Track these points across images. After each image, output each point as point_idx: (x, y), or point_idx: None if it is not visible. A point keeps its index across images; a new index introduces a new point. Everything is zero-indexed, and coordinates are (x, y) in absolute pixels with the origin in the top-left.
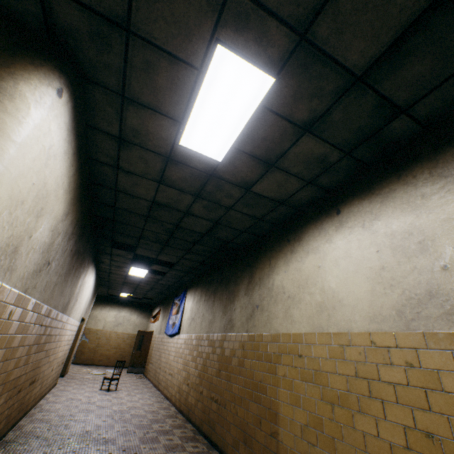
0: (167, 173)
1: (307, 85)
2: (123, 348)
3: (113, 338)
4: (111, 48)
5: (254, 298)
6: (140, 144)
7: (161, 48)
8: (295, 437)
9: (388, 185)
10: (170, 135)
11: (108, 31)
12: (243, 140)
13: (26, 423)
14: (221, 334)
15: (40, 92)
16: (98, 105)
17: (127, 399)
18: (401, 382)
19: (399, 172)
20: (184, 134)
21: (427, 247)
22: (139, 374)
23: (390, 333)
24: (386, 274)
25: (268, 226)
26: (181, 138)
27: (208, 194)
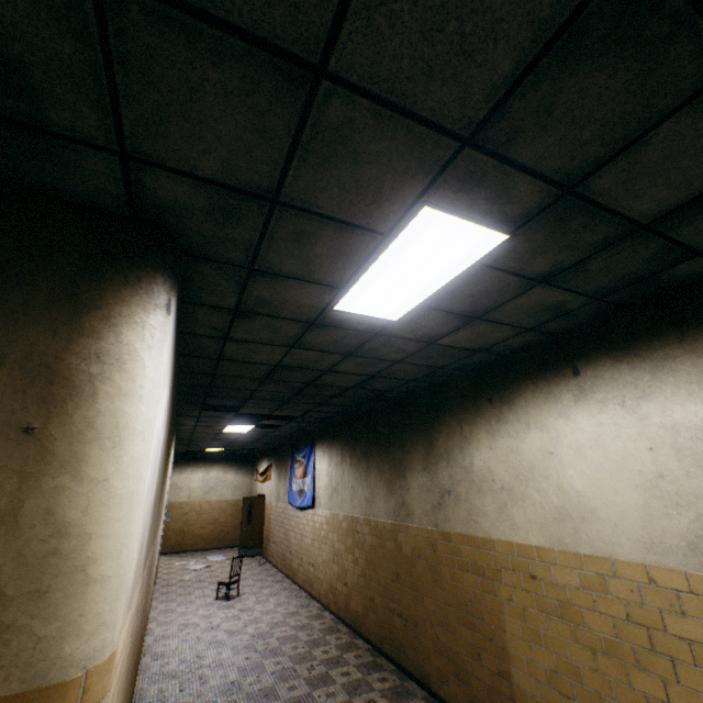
0: (305, 337)
1: (558, 238)
2: (224, 522)
3: (206, 510)
4: (240, 221)
5: (440, 478)
6: (269, 313)
7: (327, 216)
8: (538, 683)
9: (662, 347)
10: (320, 301)
11: (238, 204)
12: (438, 297)
13: (146, 686)
14: (391, 522)
15: (149, 329)
16: (207, 280)
17: (259, 609)
18: (699, 640)
19: (682, 330)
20: (343, 299)
21: None
22: (256, 556)
23: (679, 571)
24: (668, 487)
25: (452, 373)
26: (338, 303)
27: (366, 352)
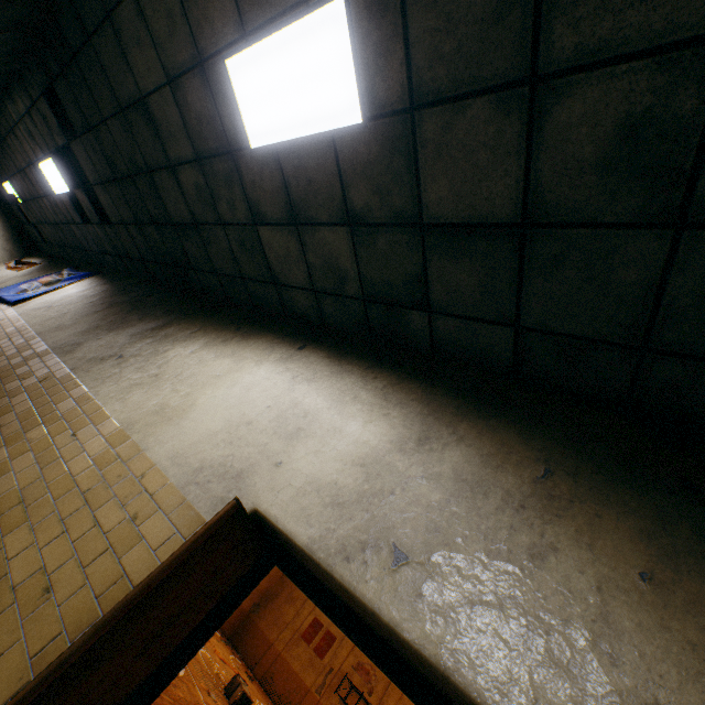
0: (187, 80)
1: (383, 171)
2: None
3: None
4: None
5: (132, 346)
6: None
7: None
8: None
9: (356, 365)
10: (225, 34)
11: None
12: (291, 153)
13: None
14: (48, 348)
15: None
16: None
17: None
18: (105, 527)
19: (375, 365)
20: (239, 55)
21: (297, 437)
22: None
23: (167, 479)
24: (243, 431)
25: (245, 298)
26: (234, 58)
27: (212, 174)
